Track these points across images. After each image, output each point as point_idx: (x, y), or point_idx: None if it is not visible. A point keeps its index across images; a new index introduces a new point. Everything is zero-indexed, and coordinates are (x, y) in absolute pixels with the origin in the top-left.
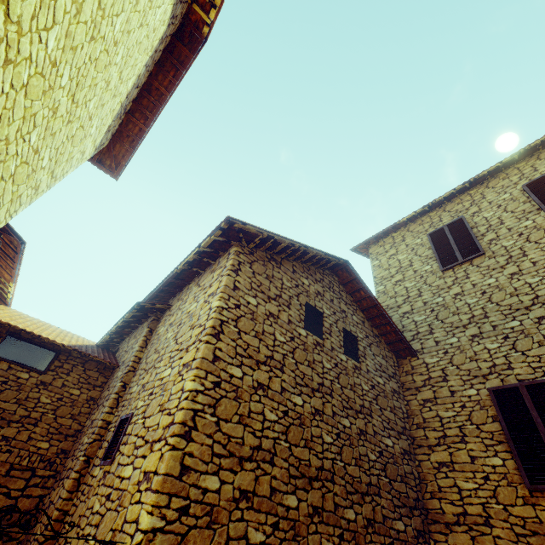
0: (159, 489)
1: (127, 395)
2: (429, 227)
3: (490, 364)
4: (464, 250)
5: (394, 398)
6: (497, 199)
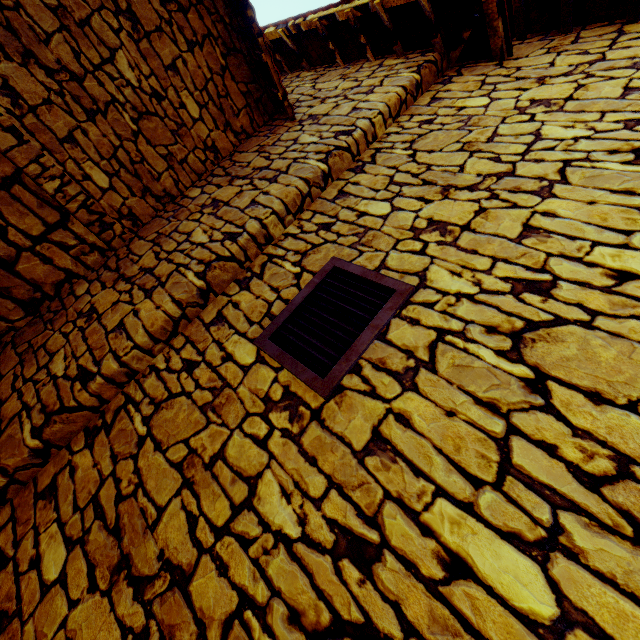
0: None
1: (336, 206)
2: None
3: None
4: None
5: None
6: None
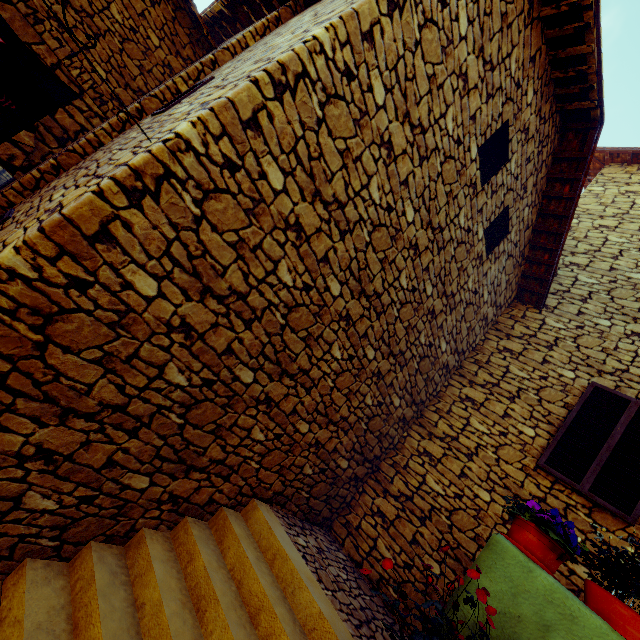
0: (215, 109)
1: (213, 73)
2: None
3: (622, 366)
4: None
5: (480, 323)
6: None
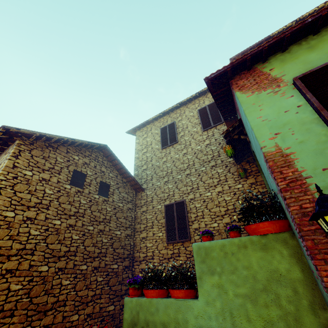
0: None
1: None
2: (162, 125)
3: (168, 194)
4: (171, 139)
5: (128, 212)
6: (189, 115)
